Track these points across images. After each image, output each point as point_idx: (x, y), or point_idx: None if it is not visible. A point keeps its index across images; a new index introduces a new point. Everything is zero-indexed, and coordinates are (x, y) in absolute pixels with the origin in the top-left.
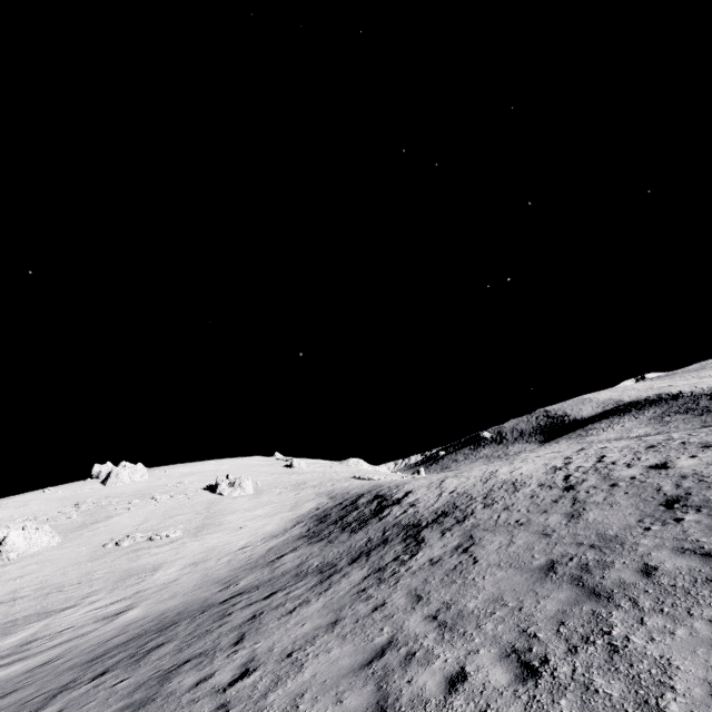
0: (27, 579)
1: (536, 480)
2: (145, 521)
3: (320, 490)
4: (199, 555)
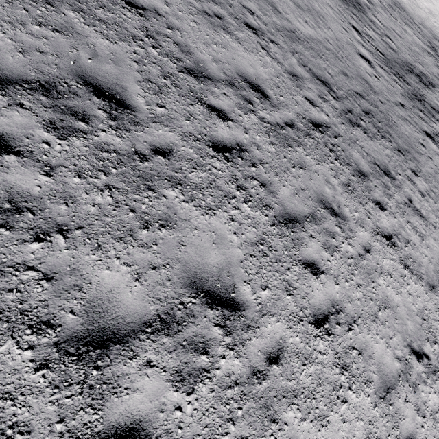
0: None
1: None
2: None
3: None
4: (436, 12)
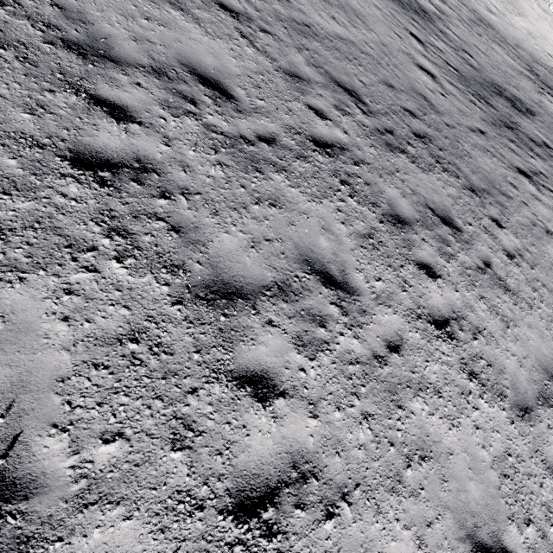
0: None
1: None
2: None
3: None
4: (537, 33)
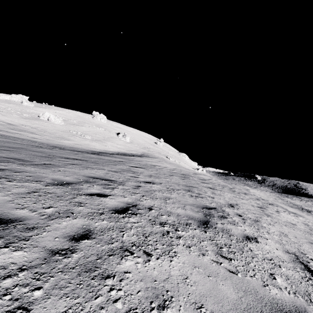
0: (44, 127)
1: (137, 162)
2: (88, 131)
3: (147, 152)
4: (82, 144)
